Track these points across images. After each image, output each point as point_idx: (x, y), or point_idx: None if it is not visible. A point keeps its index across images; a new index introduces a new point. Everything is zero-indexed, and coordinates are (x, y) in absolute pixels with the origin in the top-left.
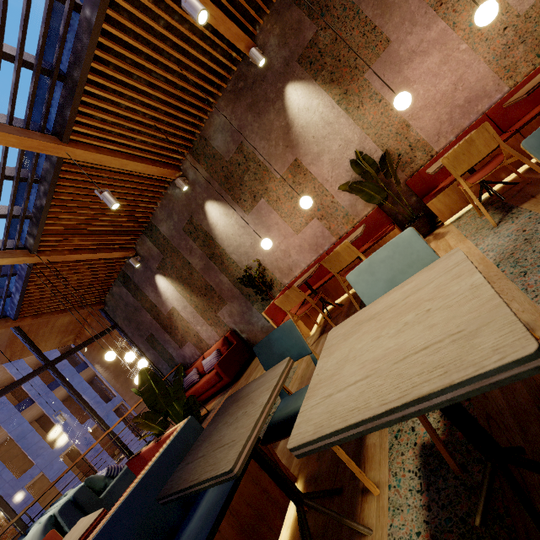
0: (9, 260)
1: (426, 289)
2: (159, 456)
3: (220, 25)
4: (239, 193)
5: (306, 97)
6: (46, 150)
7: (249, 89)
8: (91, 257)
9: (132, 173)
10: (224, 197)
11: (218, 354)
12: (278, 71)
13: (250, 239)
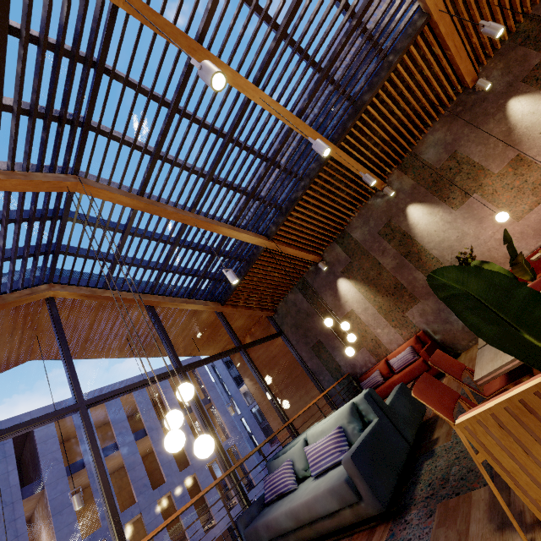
0: (258, 240)
1: None
2: None
3: (462, 64)
4: (447, 193)
5: (531, 104)
6: None
7: (467, 110)
8: (296, 254)
9: (356, 180)
10: (429, 199)
11: (413, 351)
12: (500, 92)
13: (456, 233)
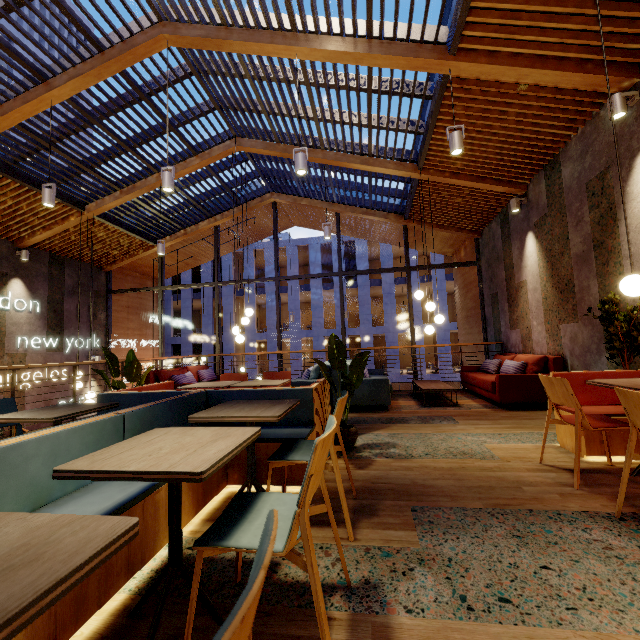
0: (400, 172)
1: (178, 456)
2: (279, 389)
3: None
4: None
5: None
6: (431, 68)
7: None
8: (470, 185)
9: (539, 84)
10: None
11: (520, 368)
12: None
13: None
